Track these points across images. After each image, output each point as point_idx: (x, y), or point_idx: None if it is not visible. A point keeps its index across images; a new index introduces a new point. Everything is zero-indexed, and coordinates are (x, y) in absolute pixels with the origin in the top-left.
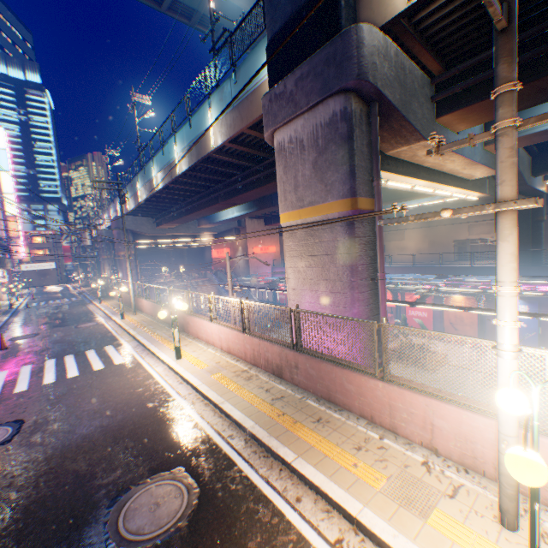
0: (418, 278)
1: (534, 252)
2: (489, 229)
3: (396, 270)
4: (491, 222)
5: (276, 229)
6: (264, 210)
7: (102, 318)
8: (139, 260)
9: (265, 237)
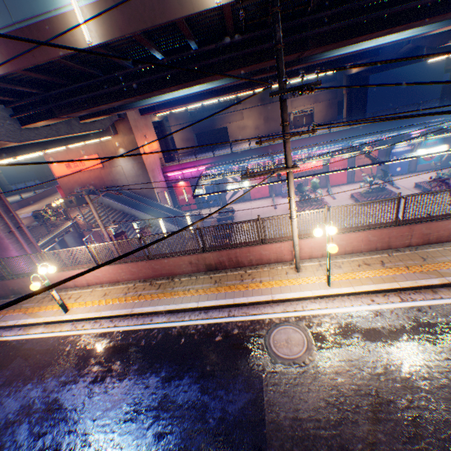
0: (397, 134)
1: (364, 112)
2: (304, 103)
3: (318, 138)
4: (305, 97)
5: (150, 120)
6: (257, 77)
7: (235, 317)
8: (88, 195)
9: (146, 131)
